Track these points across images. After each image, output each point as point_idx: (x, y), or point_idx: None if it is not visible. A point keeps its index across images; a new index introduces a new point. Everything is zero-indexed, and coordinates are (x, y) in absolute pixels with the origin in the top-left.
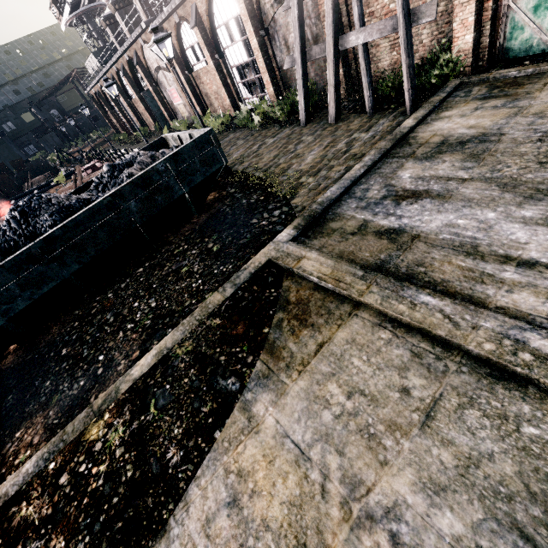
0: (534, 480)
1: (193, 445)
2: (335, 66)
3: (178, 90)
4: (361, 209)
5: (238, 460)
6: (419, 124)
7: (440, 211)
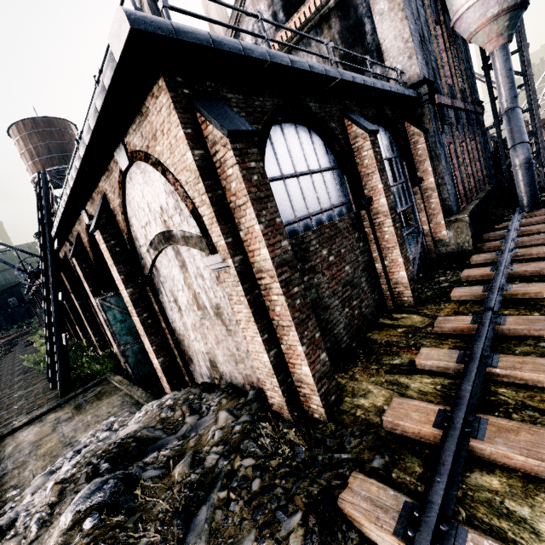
0: None
1: None
2: (50, 350)
3: None
4: None
5: None
6: (30, 423)
7: None
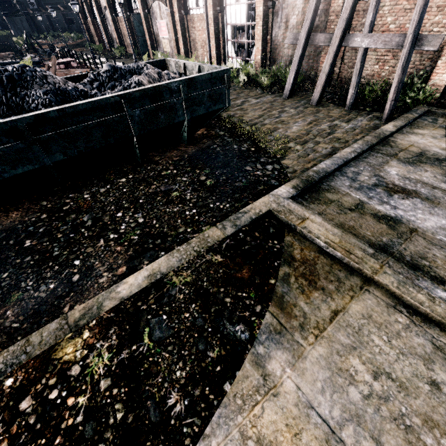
0: None
1: (199, 395)
2: (334, 57)
3: (168, 25)
4: (355, 189)
5: (256, 424)
6: (397, 132)
7: (432, 213)
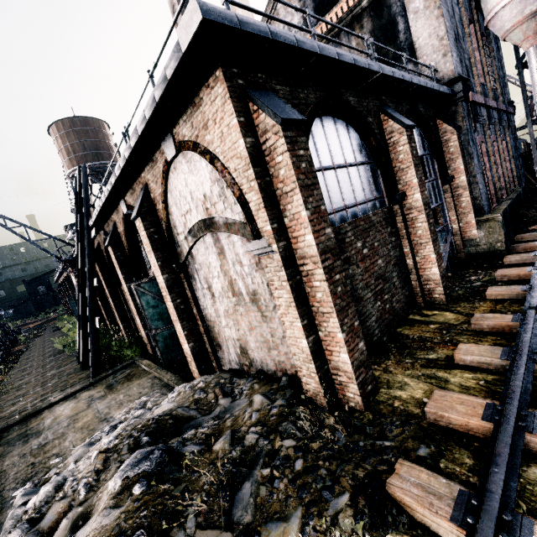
0: None
1: None
2: (83, 333)
3: None
4: None
5: None
6: (66, 399)
7: None
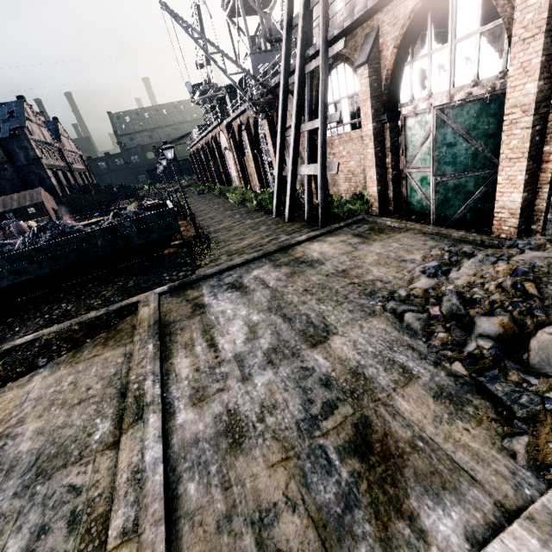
0: (70, 440)
1: None
2: (291, 184)
3: (235, 165)
4: (211, 287)
5: (2, 397)
6: (309, 241)
7: (233, 301)
